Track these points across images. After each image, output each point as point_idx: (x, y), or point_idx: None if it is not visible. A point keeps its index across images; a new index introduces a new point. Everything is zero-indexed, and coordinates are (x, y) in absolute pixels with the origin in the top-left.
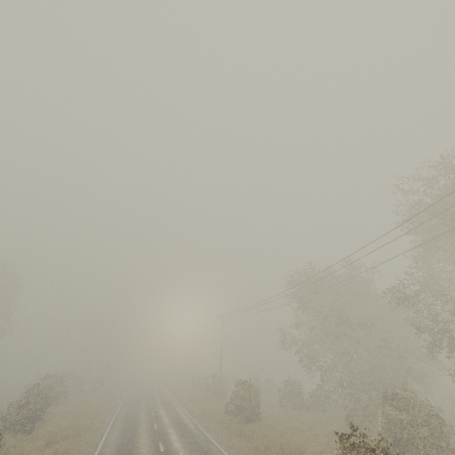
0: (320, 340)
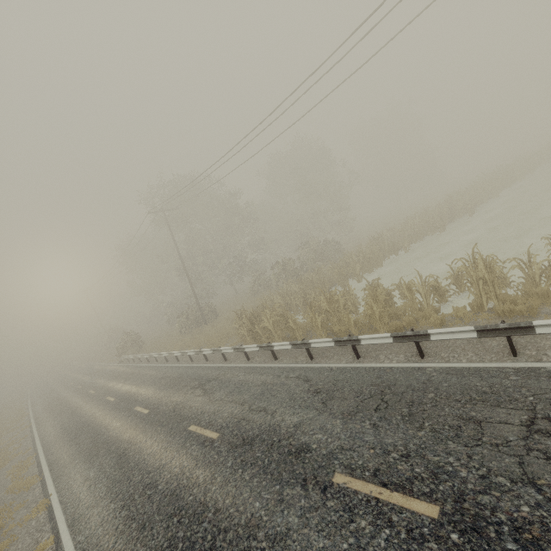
0: None
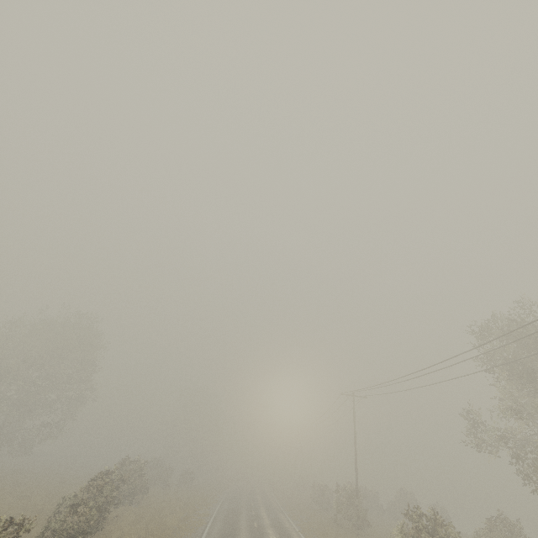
0: None
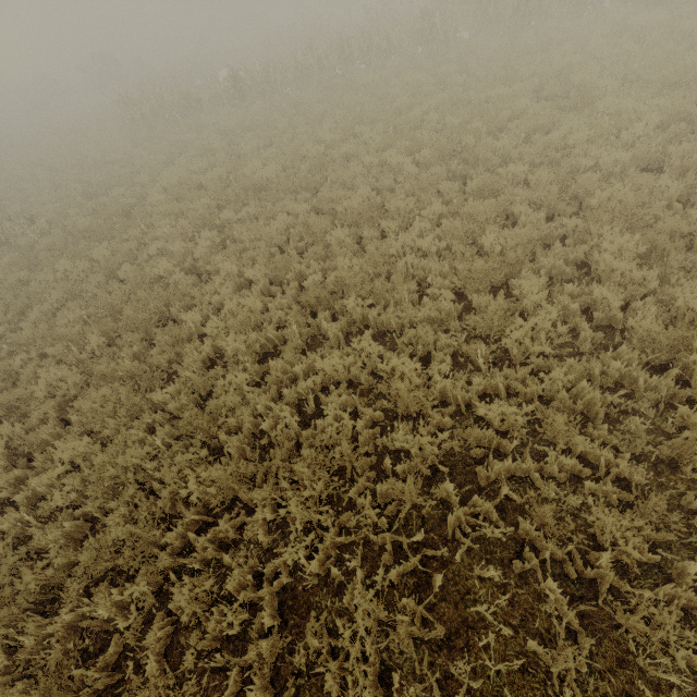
0: None
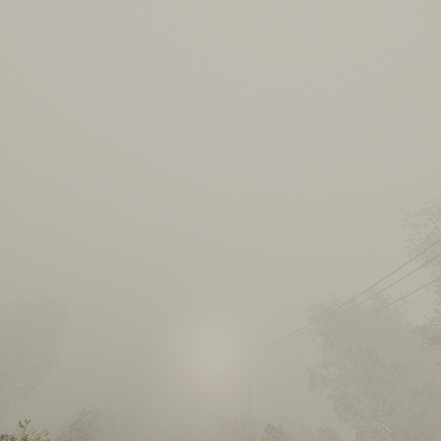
0: (353, 381)
